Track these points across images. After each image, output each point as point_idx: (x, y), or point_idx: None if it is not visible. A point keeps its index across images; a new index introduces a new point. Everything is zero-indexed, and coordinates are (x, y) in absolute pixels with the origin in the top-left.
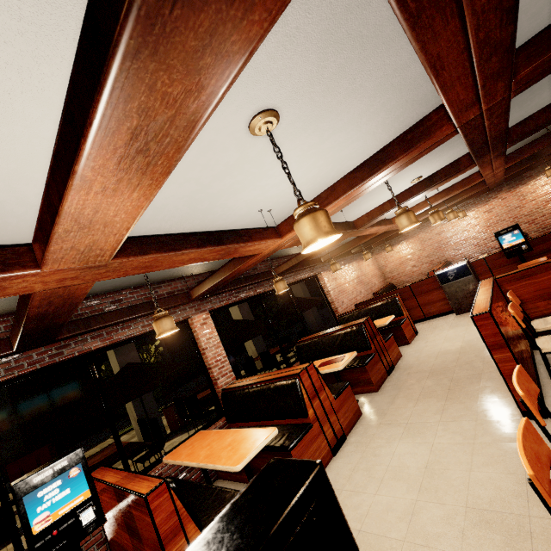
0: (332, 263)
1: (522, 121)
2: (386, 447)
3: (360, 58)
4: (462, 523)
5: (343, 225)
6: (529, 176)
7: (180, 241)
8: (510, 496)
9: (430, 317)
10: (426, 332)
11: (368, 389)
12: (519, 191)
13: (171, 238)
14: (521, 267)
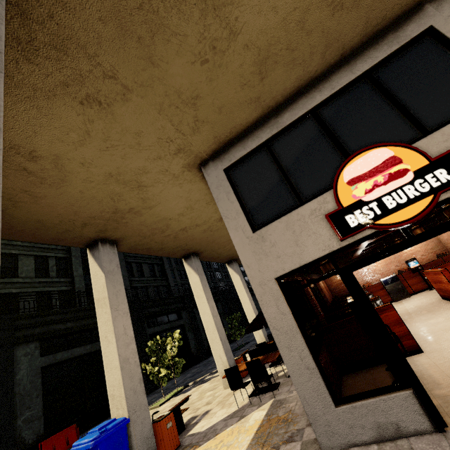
0: None
1: None
2: (423, 323)
3: None
4: None
5: None
6: None
7: None
8: None
9: None
10: None
11: None
12: None
13: None
14: None
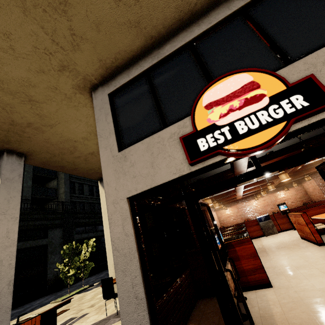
0: (220, 204)
1: None
2: (280, 258)
3: None
4: (321, 258)
5: None
6: (277, 190)
7: None
8: None
9: (252, 238)
10: (256, 241)
11: None
12: (274, 194)
13: None
14: None
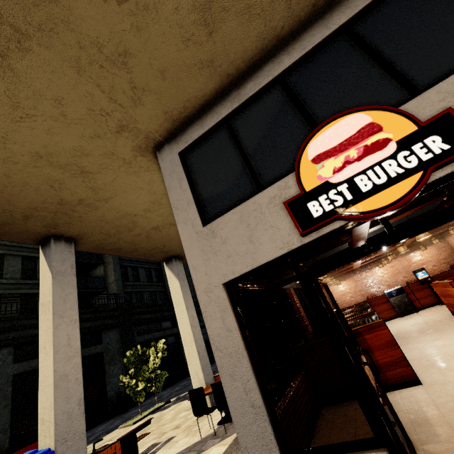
0: (331, 279)
1: None
2: (427, 345)
3: None
4: None
5: None
6: (410, 250)
7: None
8: None
9: None
10: (388, 326)
11: None
12: (407, 257)
13: None
14: None
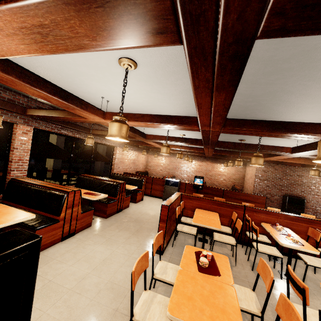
0: (125, 146)
1: (224, 141)
2: (92, 245)
3: (183, 75)
4: (102, 287)
5: (140, 132)
6: (219, 161)
7: (39, 82)
8: (128, 280)
9: (152, 196)
10: (146, 202)
11: (103, 215)
12: (213, 165)
13: (34, 76)
14: (194, 194)
